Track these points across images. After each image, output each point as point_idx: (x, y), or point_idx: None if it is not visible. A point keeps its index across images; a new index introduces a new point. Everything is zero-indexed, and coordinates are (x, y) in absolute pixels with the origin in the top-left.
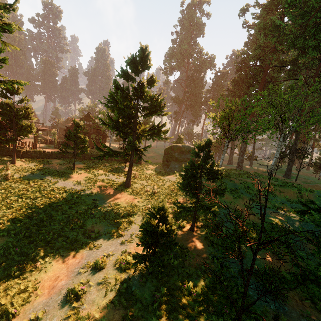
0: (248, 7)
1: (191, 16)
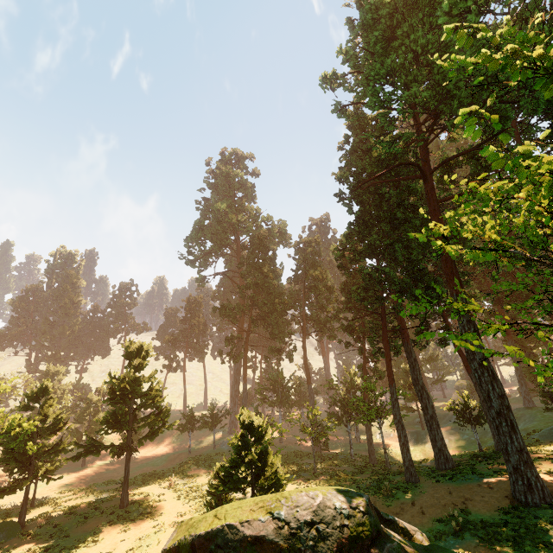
0: (334, 71)
1: (225, 168)
